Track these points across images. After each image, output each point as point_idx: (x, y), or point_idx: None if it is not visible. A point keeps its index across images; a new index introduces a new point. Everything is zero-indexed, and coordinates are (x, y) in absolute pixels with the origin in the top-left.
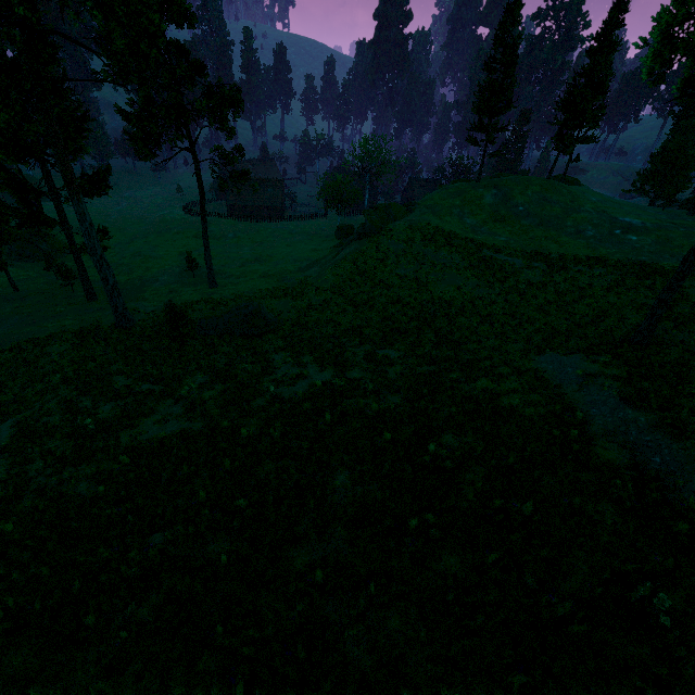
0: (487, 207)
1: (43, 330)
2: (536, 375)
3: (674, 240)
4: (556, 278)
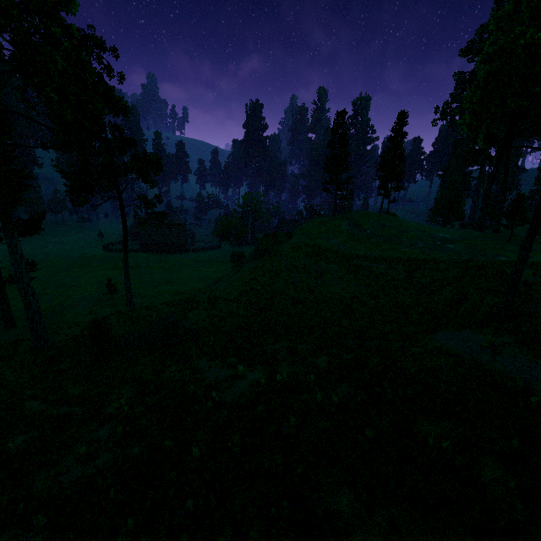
0: (345, 232)
1: None
2: (445, 350)
3: (478, 245)
4: (416, 274)
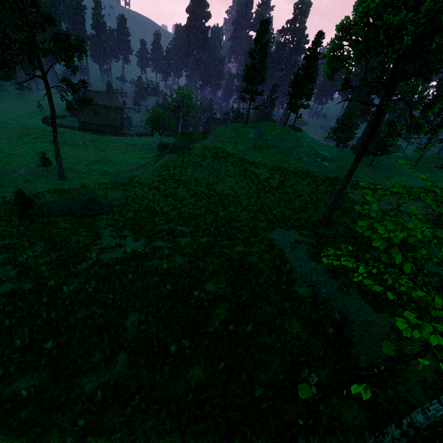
0: (250, 140)
1: None
2: (270, 242)
3: (345, 166)
4: (285, 184)
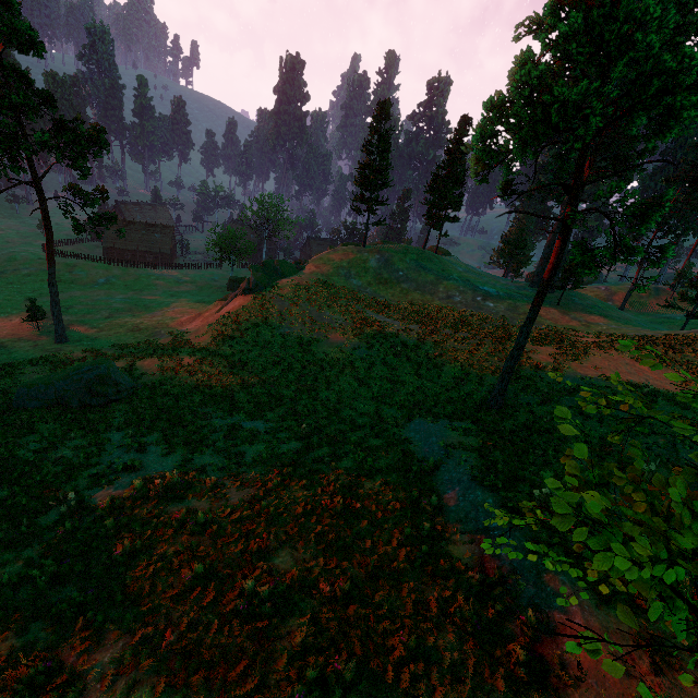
0: (371, 270)
1: None
2: (404, 446)
3: (521, 308)
4: (428, 341)
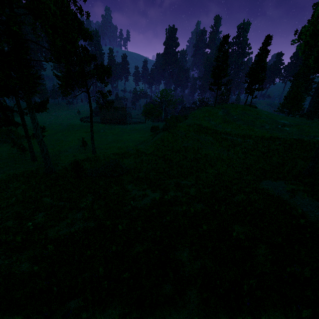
0: (220, 117)
1: (8, 176)
2: (264, 191)
3: (305, 129)
4: (259, 146)
